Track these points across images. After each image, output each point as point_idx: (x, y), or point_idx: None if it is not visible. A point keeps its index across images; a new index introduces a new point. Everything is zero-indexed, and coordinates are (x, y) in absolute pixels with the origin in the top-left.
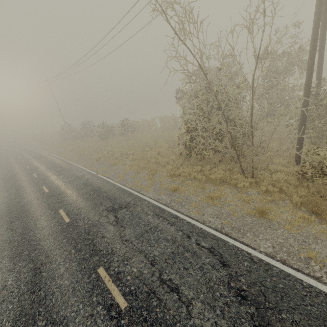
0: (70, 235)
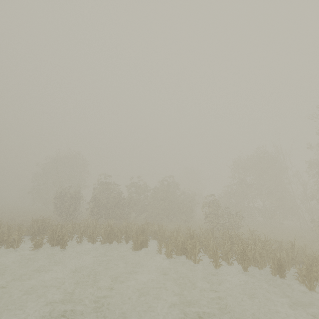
0: None
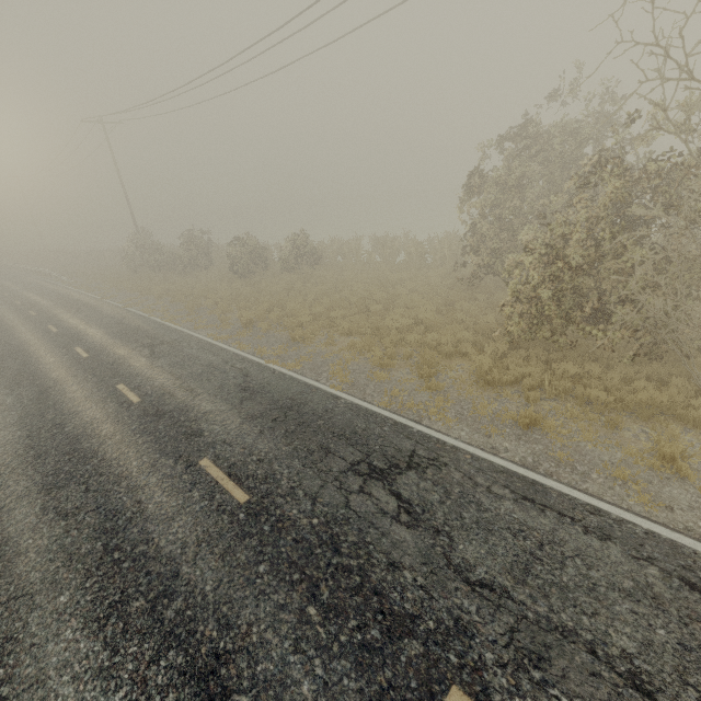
0: (274, 551)
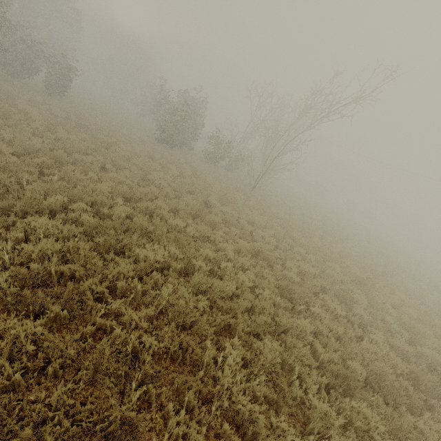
0: None
